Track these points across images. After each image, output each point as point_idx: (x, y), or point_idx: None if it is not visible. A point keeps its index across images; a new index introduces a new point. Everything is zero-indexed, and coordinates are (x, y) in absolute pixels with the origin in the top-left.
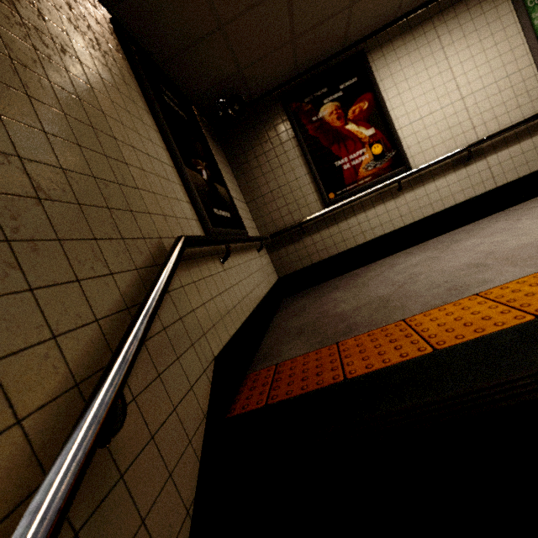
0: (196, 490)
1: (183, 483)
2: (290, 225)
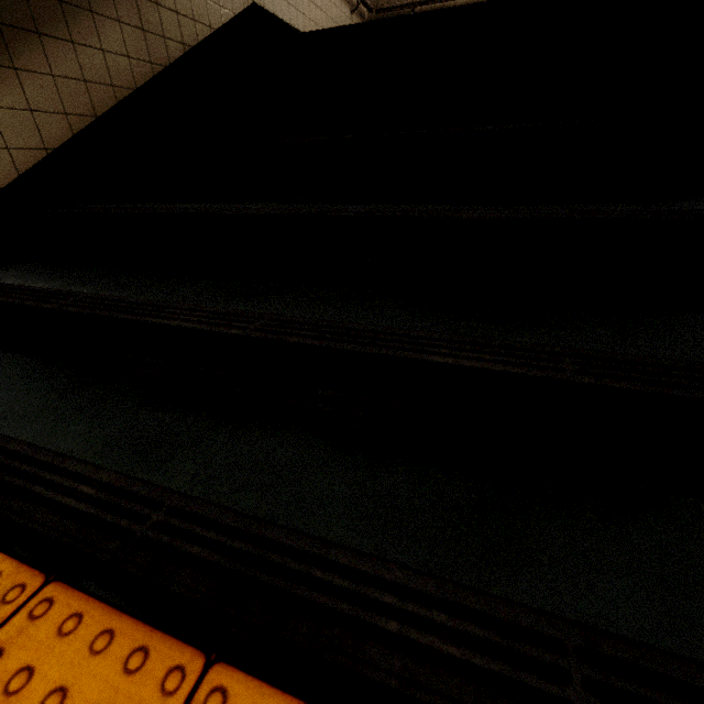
0: (217, 30)
1: (211, 15)
2: (402, 1)
